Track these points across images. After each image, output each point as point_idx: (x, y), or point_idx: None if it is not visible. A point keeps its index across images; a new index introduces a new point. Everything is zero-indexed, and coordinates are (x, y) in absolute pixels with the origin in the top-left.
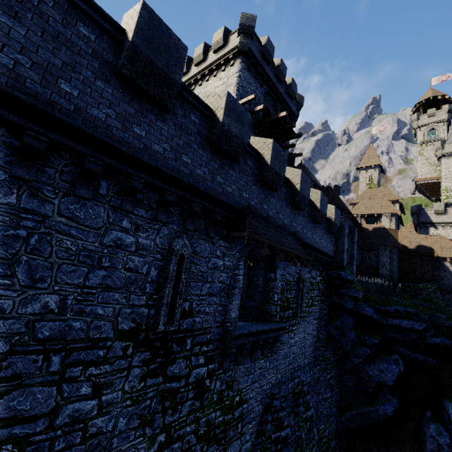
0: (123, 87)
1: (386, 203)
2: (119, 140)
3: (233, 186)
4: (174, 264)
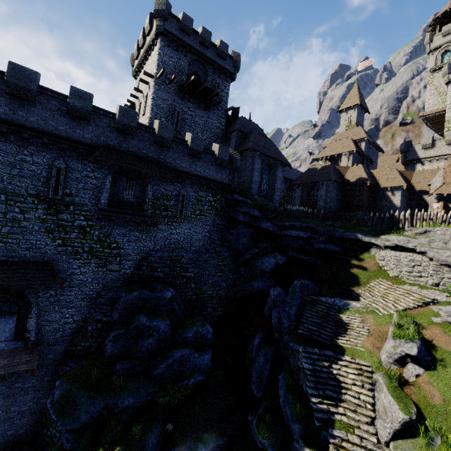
0: (11, 97)
1: (348, 143)
2: (12, 119)
3: (91, 134)
4: (55, 171)
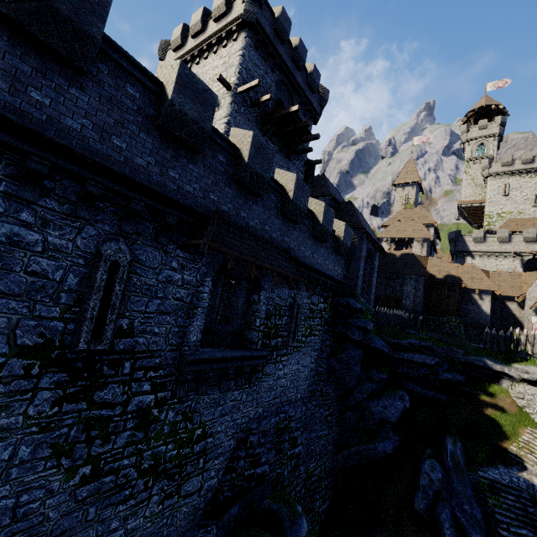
0: (11, 35)
1: (420, 227)
2: (4, 105)
3: (194, 185)
4: (104, 272)
